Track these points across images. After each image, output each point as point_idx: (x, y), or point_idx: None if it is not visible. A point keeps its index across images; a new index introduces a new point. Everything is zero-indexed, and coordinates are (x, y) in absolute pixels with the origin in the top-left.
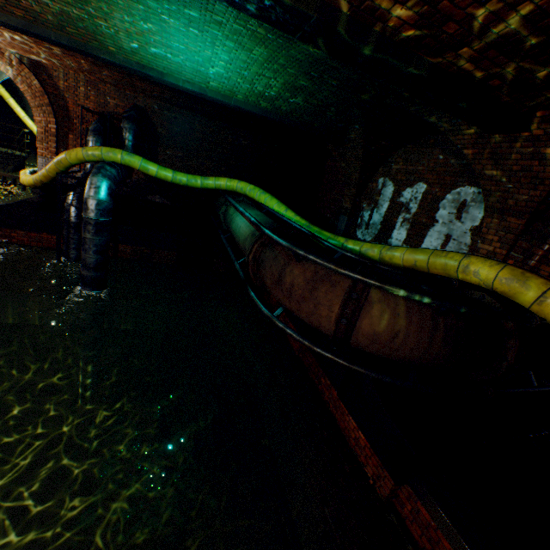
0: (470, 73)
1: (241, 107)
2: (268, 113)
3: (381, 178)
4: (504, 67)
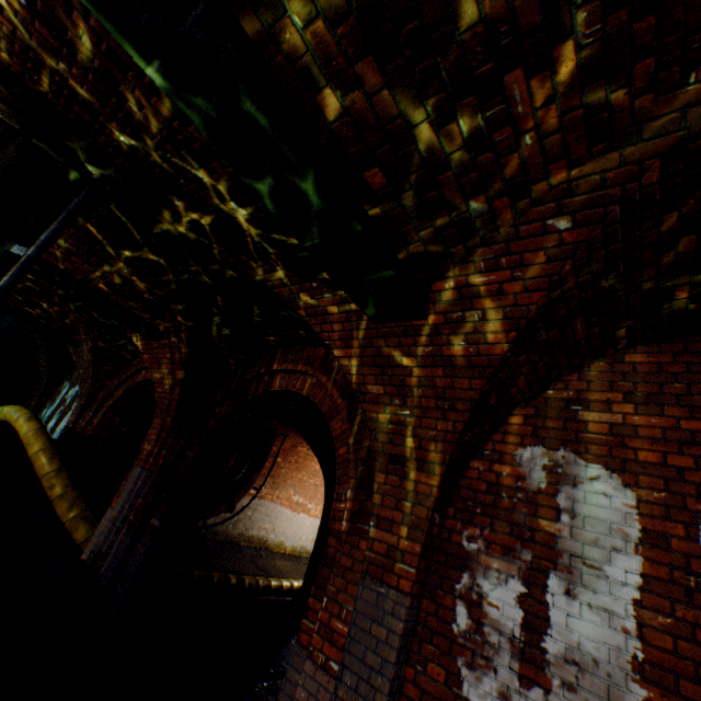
0: (18, 306)
1: None
2: None
3: (68, 381)
4: (30, 307)
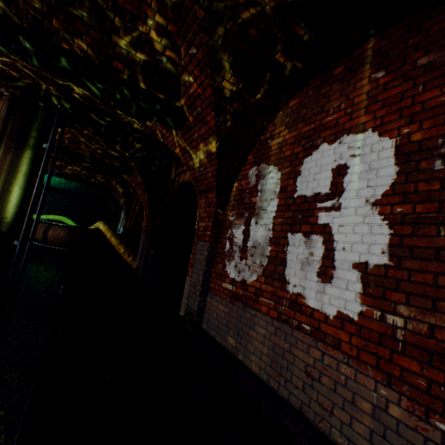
0: (85, 179)
1: (54, 186)
2: (67, 188)
3: (123, 211)
4: (89, 178)
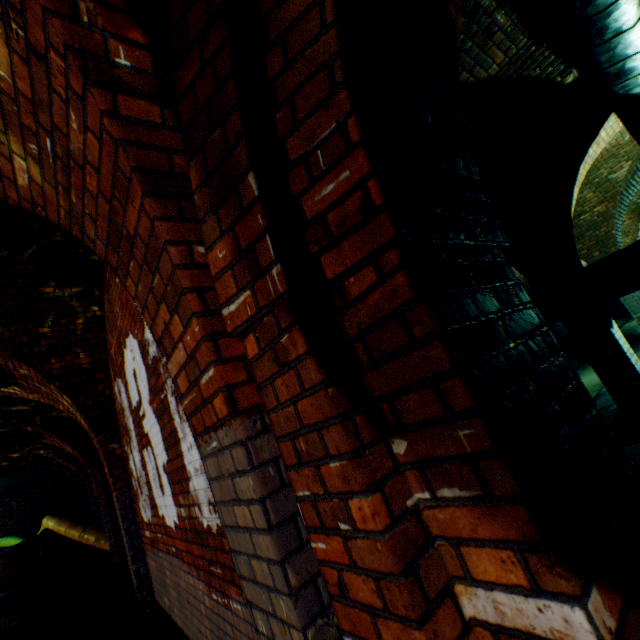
0: None
1: None
2: None
3: None
4: None
